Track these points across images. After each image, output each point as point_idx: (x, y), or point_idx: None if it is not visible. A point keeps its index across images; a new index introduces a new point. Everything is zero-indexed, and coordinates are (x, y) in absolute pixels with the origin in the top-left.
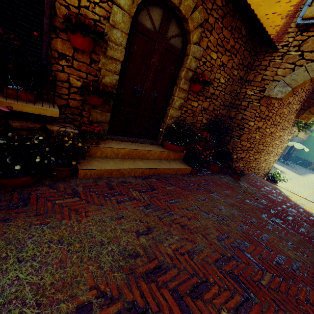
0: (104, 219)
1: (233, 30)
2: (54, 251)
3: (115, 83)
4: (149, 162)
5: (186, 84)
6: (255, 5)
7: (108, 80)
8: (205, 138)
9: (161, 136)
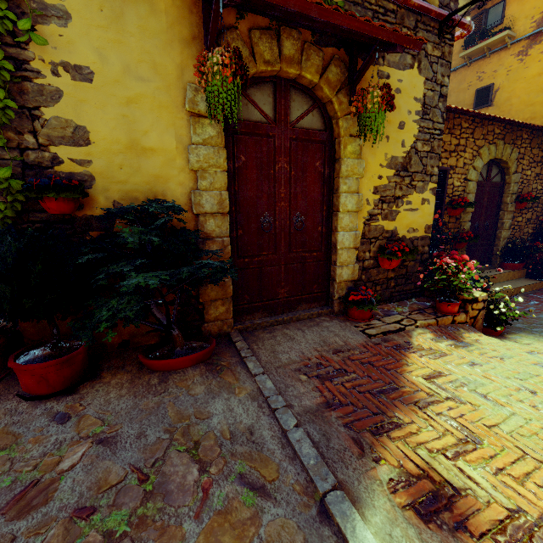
0: (537, 317)
1: (539, 146)
2: (540, 327)
3: (468, 228)
4: (504, 284)
5: (512, 206)
6: (539, 103)
7: (465, 228)
8: (542, 248)
9: (497, 258)
